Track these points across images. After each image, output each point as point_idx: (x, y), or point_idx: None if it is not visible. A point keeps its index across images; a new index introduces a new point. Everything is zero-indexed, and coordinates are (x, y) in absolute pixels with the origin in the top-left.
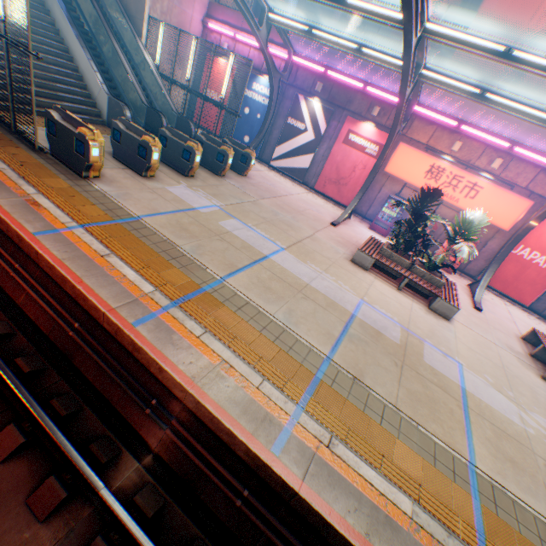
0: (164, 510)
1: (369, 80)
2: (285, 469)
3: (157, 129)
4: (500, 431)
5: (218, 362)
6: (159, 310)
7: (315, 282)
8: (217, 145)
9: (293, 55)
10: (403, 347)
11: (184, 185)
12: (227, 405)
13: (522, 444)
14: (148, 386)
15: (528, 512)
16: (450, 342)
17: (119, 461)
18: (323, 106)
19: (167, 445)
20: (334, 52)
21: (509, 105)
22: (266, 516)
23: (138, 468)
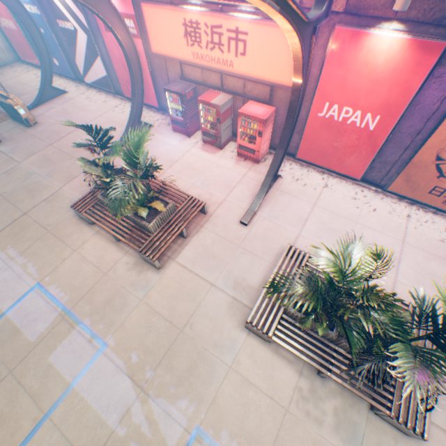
0: None
1: None
2: None
3: None
4: (67, 444)
5: None
6: None
7: None
8: None
9: None
10: (35, 345)
11: None
12: None
13: None
14: None
15: None
16: (126, 310)
17: None
18: None
19: None
20: None
21: None
22: None
23: None
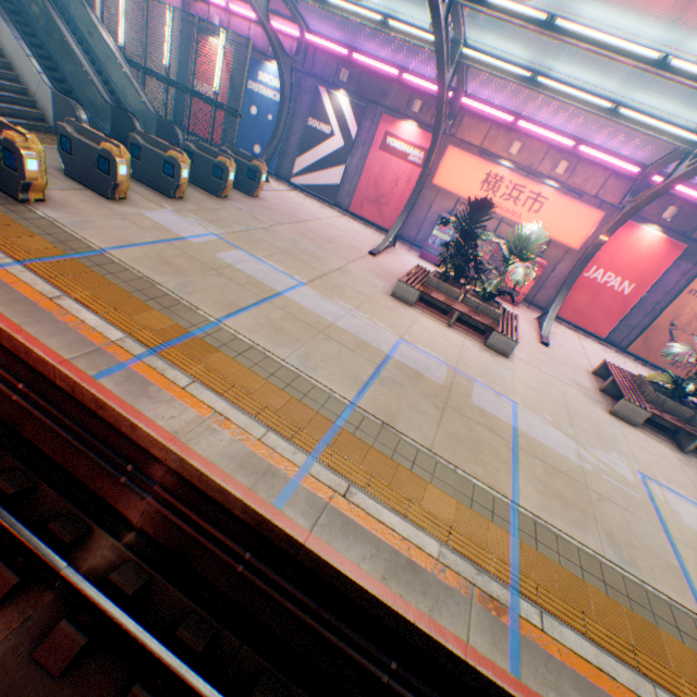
0: (150, 588)
1: (407, 65)
2: (289, 522)
3: (129, 137)
4: (552, 469)
5: (210, 414)
6: (130, 360)
7: (342, 321)
8: (213, 156)
9: (307, 32)
10: (448, 388)
11: (169, 210)
12: (219, 460)
13: (576, 480)
14: (123, 450)
15: (572, 545)
16: (507, 381)
17: (91, 541)
18: (352, 101)
19: (152, 517)
20: (360, 28)
21: (565, 91)
22: (274, 579)
23: (116, 546)
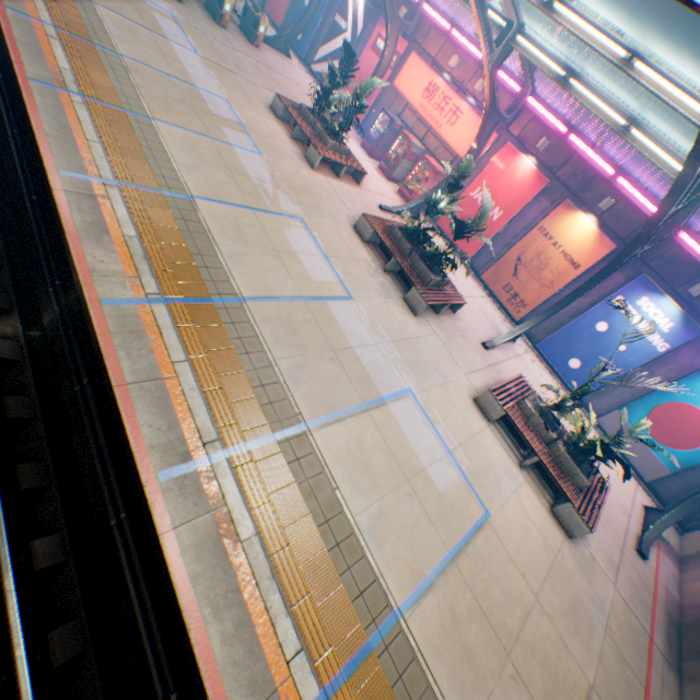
0: None
1: None
2: (4, 11)
3: None
4: (220, 156)
5: None
6: None
7: (192, 69)
8: None
9: None
10: (214, 116)
11: None
12: None
13: (228, 167)
14: None
15: (161, 143)
16: (282, 160)
17: None
18: (366, 4)
19: None
20: None
21: None
22: None
23: None
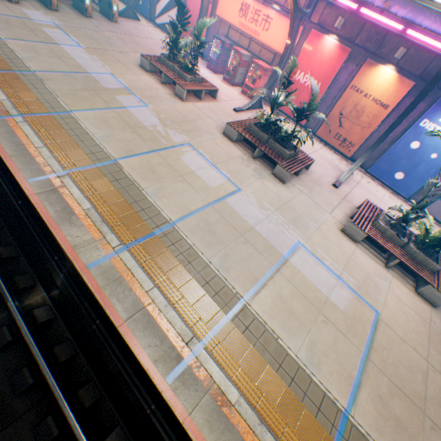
0: None
1: None
2: None
3: None
4: (122, 120)
5: None
6: None
7: (82, 60)
8: None
9: None
10: (108, 90)
11: (42, 12)
12: None
13: (129, 126)
14: None
15: (82, 127)
16: (161, 103)
17: None
18: None
19: None
20: None
21: None
22: None
23: None
